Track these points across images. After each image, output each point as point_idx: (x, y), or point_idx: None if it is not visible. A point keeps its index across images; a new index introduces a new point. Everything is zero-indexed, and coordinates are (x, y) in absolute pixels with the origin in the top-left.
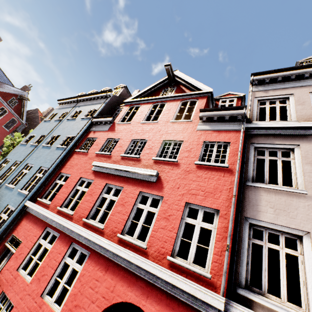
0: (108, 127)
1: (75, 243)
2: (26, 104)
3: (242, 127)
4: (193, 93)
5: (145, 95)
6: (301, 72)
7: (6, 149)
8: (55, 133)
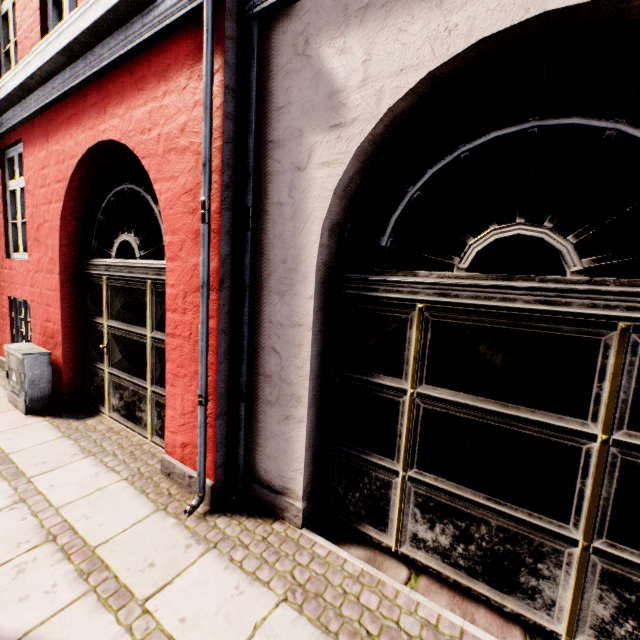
0: None
1: (3, 148)
2: None
3: None
4: None
5: None
6: None
7: None
8: None
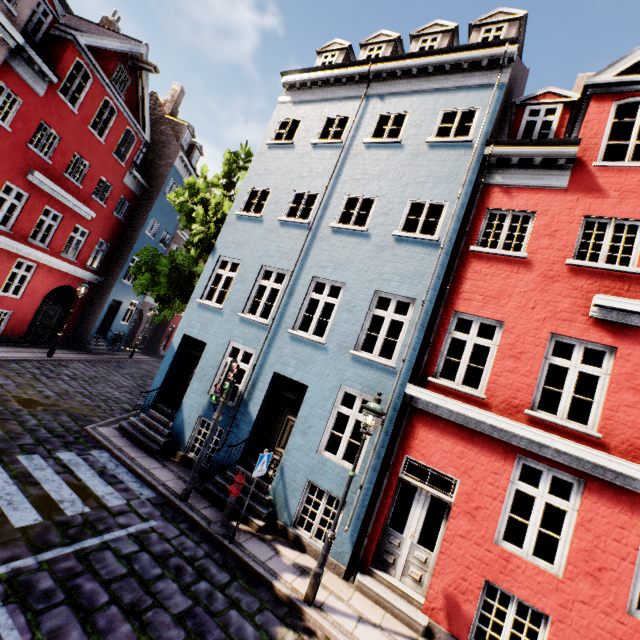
0: (566, 177)
1: None
2: (146, 82)
3: None
4: None
5: None
6: None
7: (199, 230)
8: (349, 190)
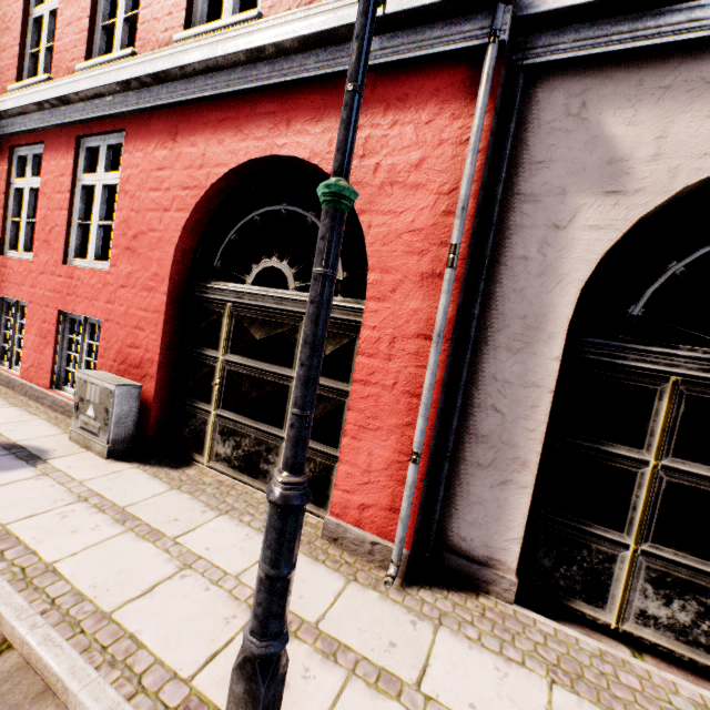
0: None
1: (84, 135)
2: None
3: None
4: None
5: None
6: None
7: None
8: None
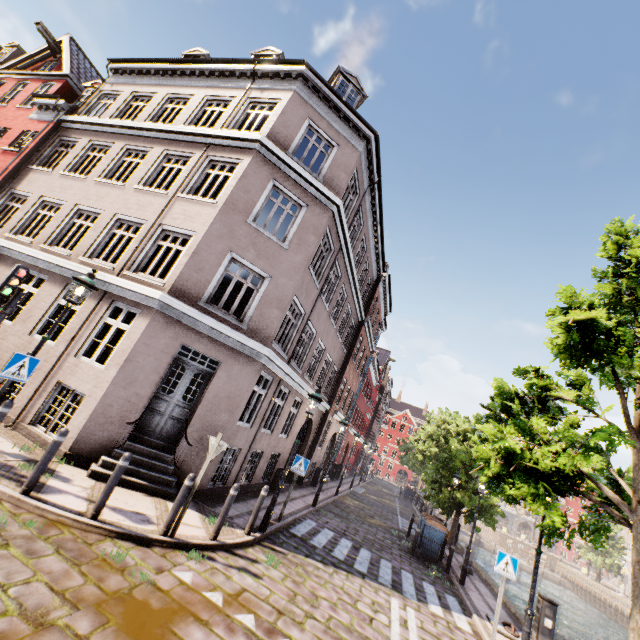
0: None
1: None
2: None
3: (53, 119)
4: (54, 74)
5: (24, 67)
6: (141, 68)
7: None
8: None
